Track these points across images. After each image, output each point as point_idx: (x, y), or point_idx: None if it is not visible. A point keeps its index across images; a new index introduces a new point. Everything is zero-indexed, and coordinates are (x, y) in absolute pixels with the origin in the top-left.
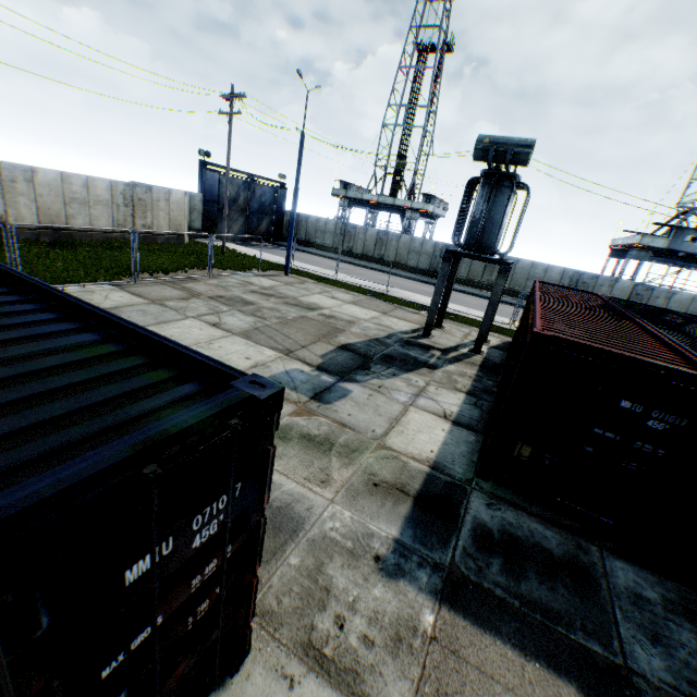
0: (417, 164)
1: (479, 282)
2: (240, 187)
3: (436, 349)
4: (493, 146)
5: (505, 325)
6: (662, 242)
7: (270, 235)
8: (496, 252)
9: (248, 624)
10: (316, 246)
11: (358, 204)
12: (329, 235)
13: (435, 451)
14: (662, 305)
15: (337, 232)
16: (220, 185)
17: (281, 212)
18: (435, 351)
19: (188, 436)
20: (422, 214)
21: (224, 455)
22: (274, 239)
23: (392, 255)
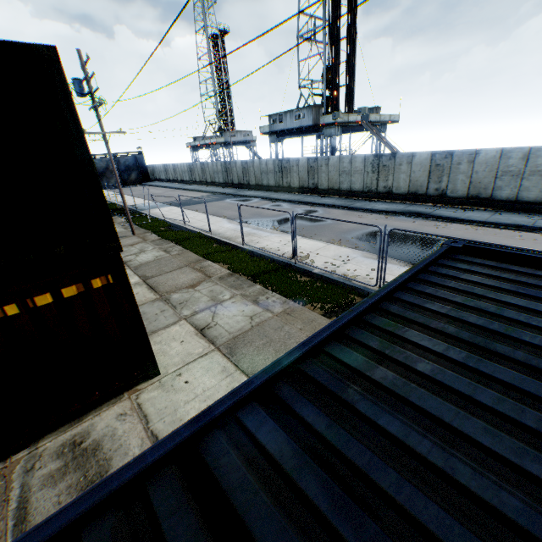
0: (218, 114)
1: (203, 181)
2: (108, 162)
3: None
4: None
5: (119, 202)
6: (268, 128)
7: (141, 180)
8: None
9: None
10: (162, 180)
11: (201, 148)
12: (163, 173)
13: None
14: (253, 171)
15: (164, 170)
16: (95, 164)
17: (144, 167)
18: None
19: None
20: (221, 144)
21: None
22: (145, 181)
23: (179, 176)
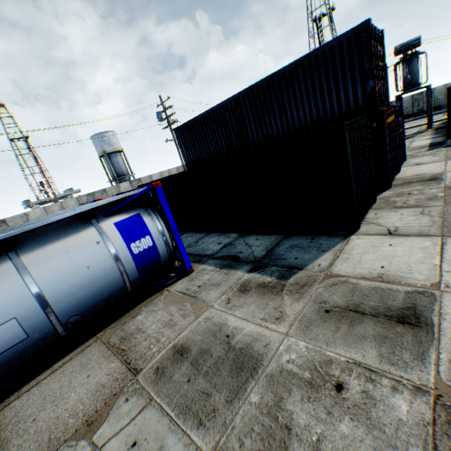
0: None
1: (411, 114)
2: None
3: (407, 135)
4: (401, 48)
5: (440, 118)
6: None
7: None
8: (419, 84)
9: (404, 152)
10: None
11: None
12: None
13: (427, 142)
14: None
15: None
16: None
17: None
18: (407, 135)
19: (398, 105)
20: None
21: (400, 110)
22: None
23: None
